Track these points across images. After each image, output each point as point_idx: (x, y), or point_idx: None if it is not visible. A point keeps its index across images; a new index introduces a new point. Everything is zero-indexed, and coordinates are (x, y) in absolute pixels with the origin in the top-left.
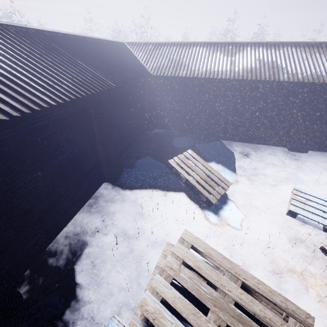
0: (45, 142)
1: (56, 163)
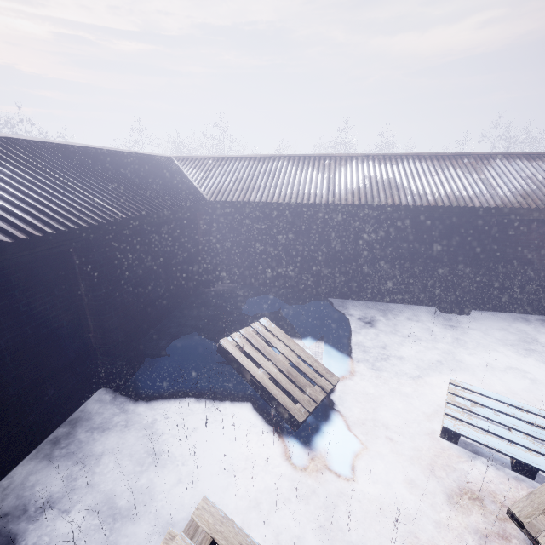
0: None
1: None
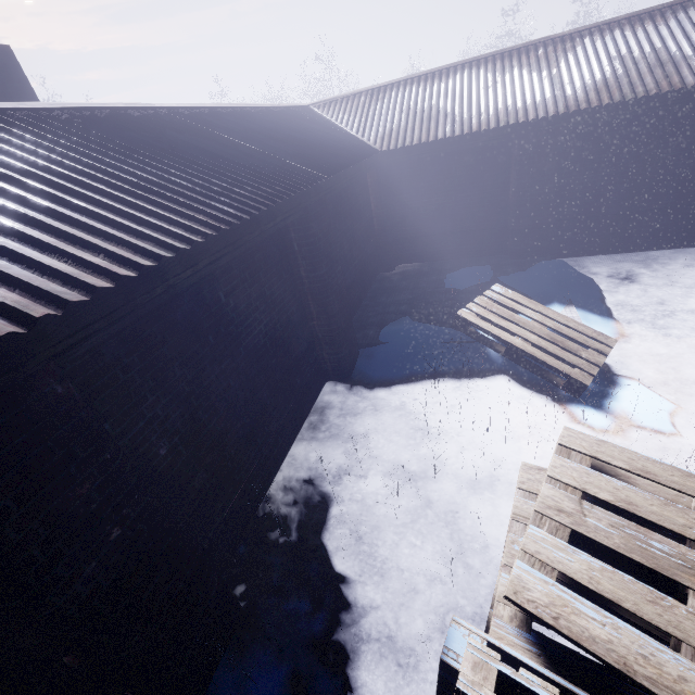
0: (230, 301)
1: (250, 341)
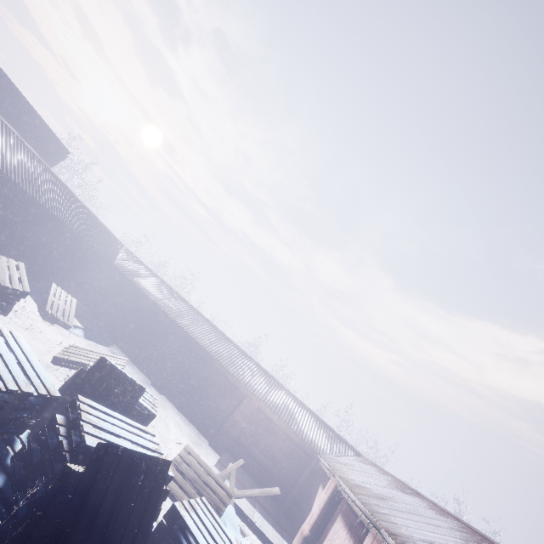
0: (16, 208)
1: (4, 217)
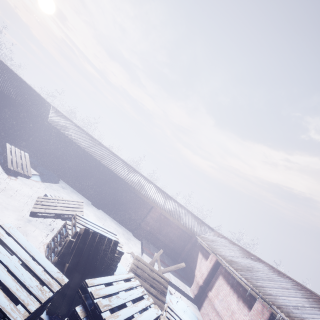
0: None
1: None
